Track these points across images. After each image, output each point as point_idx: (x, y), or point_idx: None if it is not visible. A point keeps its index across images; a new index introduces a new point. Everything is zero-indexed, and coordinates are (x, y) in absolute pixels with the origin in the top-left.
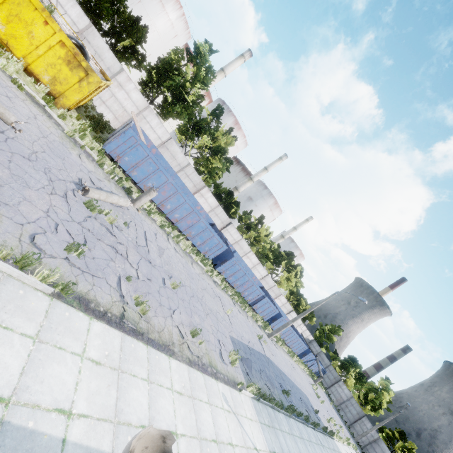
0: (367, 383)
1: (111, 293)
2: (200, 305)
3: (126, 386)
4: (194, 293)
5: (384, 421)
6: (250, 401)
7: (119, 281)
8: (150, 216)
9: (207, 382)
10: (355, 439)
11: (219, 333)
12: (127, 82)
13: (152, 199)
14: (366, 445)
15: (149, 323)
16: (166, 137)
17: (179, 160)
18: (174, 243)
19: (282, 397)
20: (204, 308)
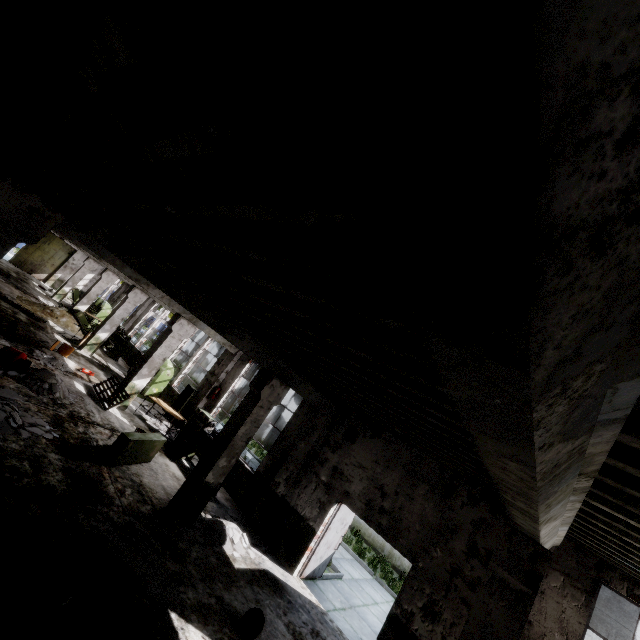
0: None
1: None
2: None
3: None
4: None
5: None
6: None
7: None
8: None
9: None
10: None
11: None
12: None
13: None
14: None
15: None
16: None
17: None
18: None
19: None
20: None
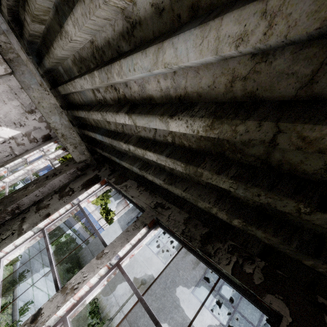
0: None
1: None
2: None
3: None
4: None
5: None
6: None
7: None
8: None
9: None
10: None
11: None
12: None
13: None
14: None
15: None
16: None
17: None
18: None
19: None
20: None
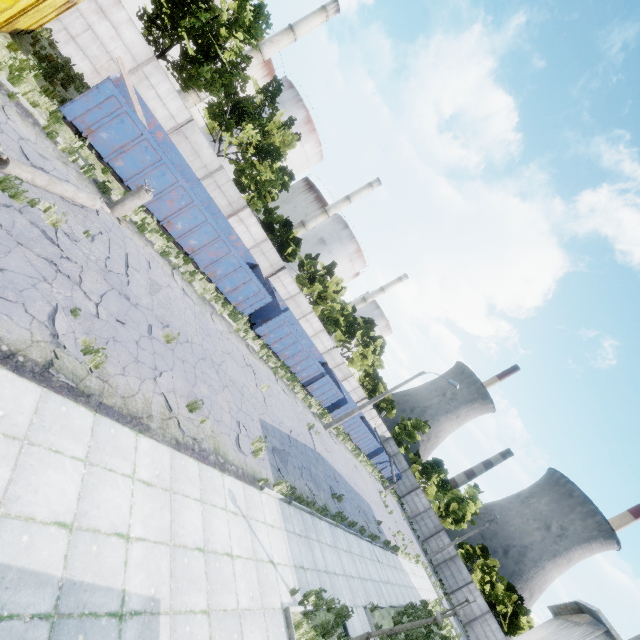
0: (451, 491)
1: (32, 328)
2: (215, 373)
3: (35, 465)
4: (207, 355)
5: (465, 536)
6: (275, 504)
7: (54, 313)
8: (143, 234)
9: (203, 474)
10: (428, 556)
11: (242, 414)
12: (115, 7)
13: (151, 210)
14: (440, 563)
15: (107, 383)
16: (184, 117)
17: (205, 159)
18: (184, 281)
19: (330, 502)
20: (221, 377)
